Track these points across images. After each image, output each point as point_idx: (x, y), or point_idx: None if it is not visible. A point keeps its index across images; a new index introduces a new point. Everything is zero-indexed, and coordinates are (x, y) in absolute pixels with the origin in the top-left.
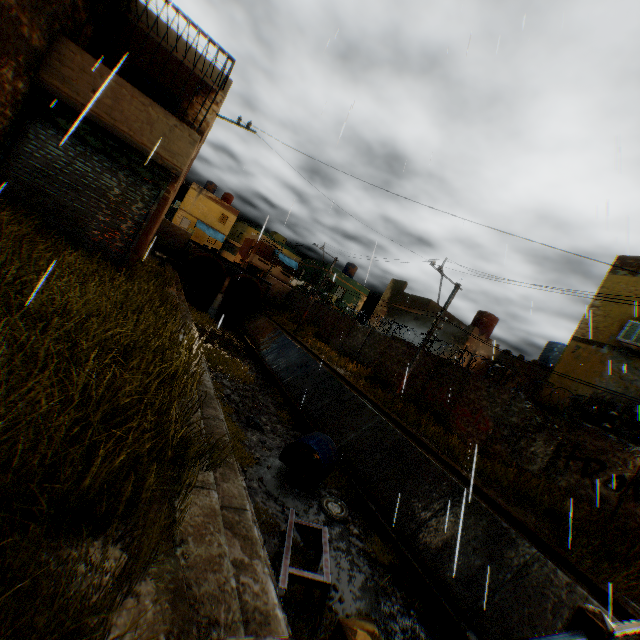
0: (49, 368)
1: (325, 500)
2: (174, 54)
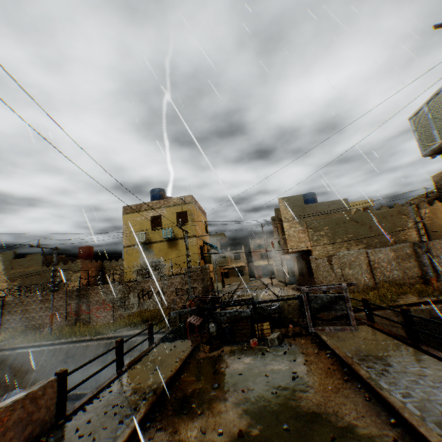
0: None
1: None
2: None
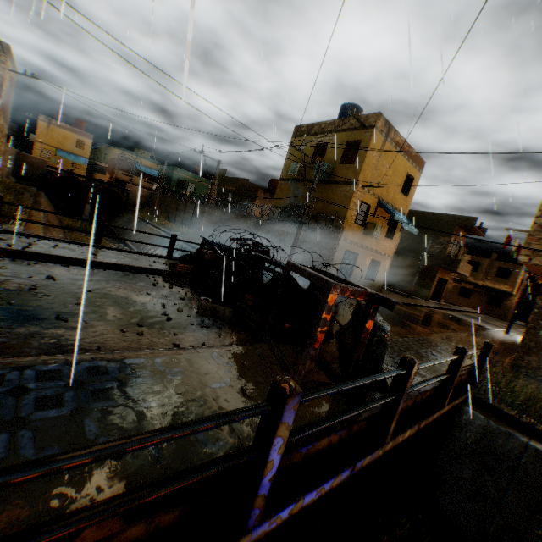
0: None
1: None
2: None
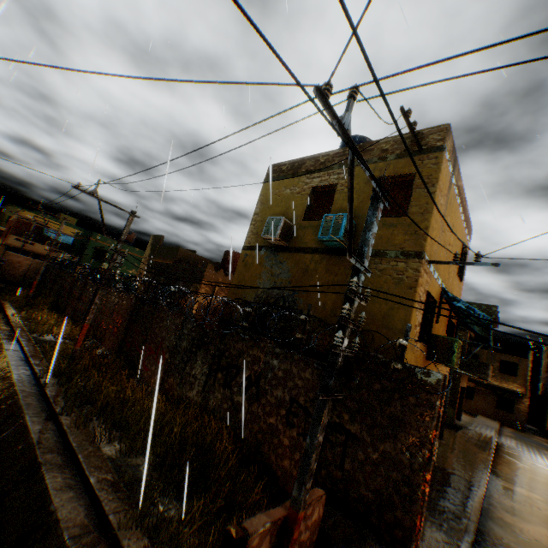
0: None
1: None
2: None
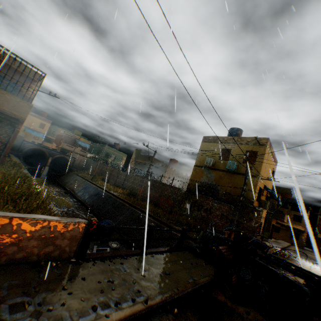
0: (9, 202)
1: (110, 243)
2: (13, 66)
